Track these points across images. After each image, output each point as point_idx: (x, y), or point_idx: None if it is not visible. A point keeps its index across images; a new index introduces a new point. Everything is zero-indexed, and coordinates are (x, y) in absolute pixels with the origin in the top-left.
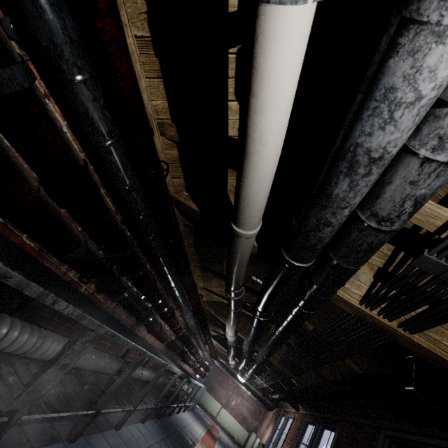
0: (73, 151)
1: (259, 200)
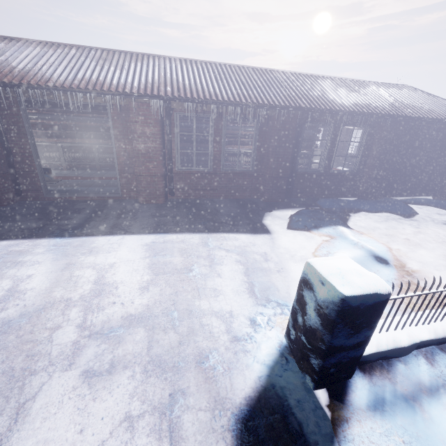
0: None
1: None
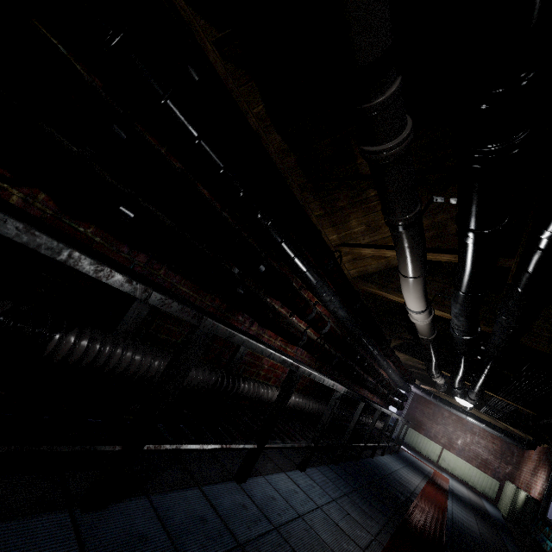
0: None
1: None
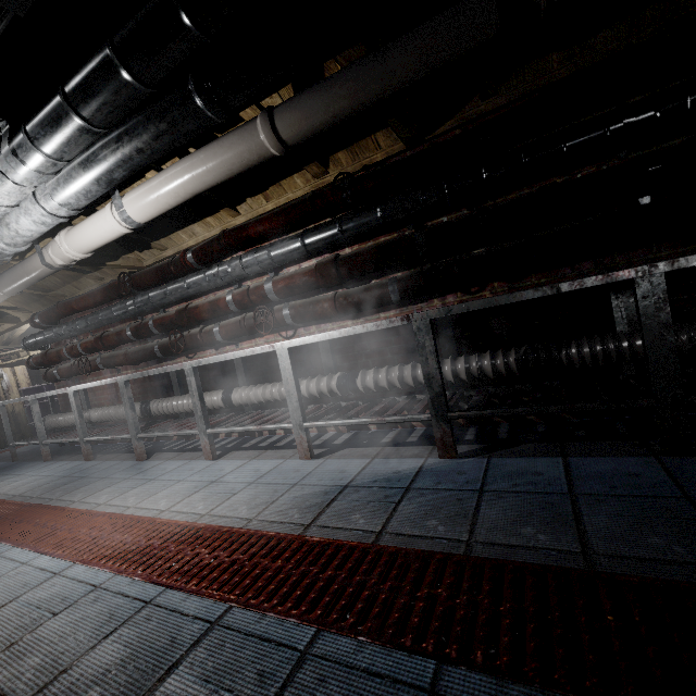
0: (306, 269)
1: (218, 164)
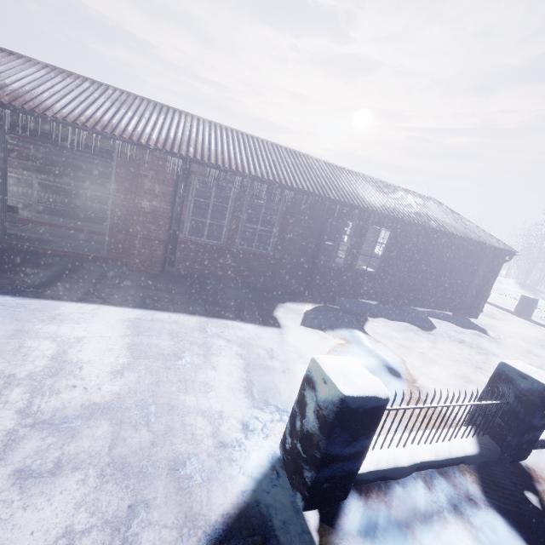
0: None
1: None
